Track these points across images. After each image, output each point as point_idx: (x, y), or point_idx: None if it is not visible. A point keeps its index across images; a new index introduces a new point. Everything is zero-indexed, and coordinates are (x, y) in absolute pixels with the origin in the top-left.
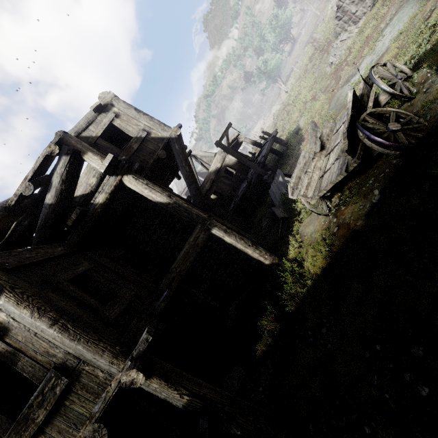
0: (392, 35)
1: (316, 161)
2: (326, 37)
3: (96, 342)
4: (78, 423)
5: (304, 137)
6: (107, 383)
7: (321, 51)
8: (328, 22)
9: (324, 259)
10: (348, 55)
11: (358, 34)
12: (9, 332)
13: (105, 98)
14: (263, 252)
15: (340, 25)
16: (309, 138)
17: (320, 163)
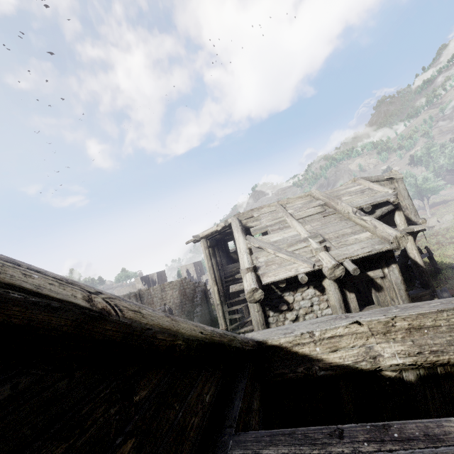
0: None
1: None
2: None
3: None
4: None
5: None
6: None
7: None
8: None
9: None
10: None
11: None
12: (384, 278)
13: (396, 176)
14: None
15: None
16: None
17: None
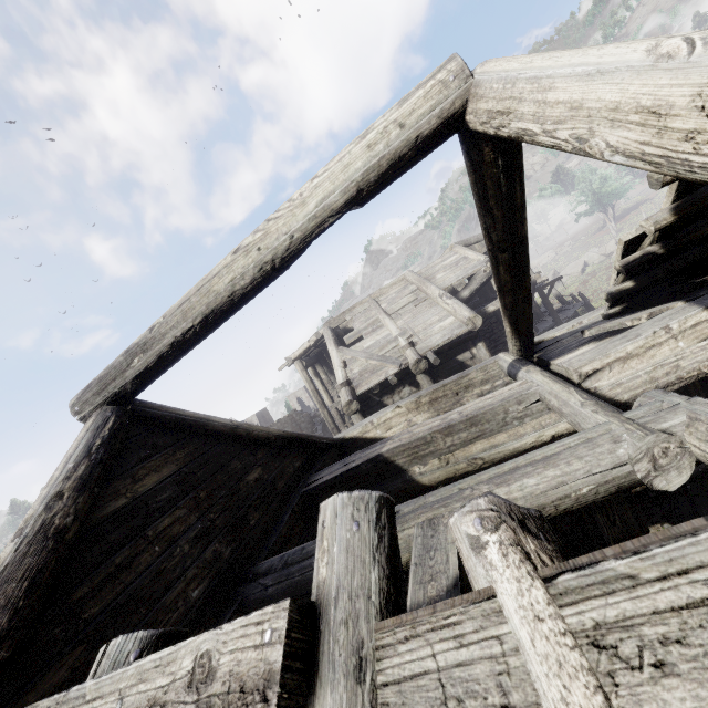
0: None
1: None
2: None
3: None
4: None
5: None
6: None
7: None
8: None
9: None
10: None
11: None
12: (474, 359)
13: None
14: None
15: None
16: None
17: None
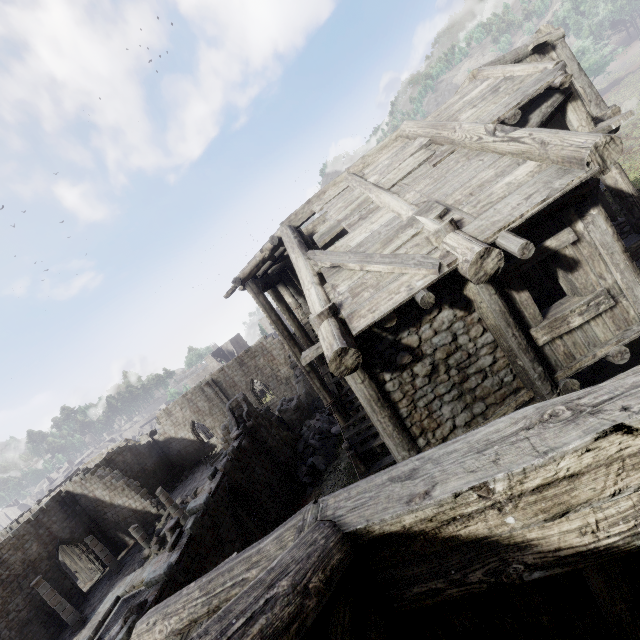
0: None
1: None
2: None
3: None
4: (591, 344)
5: None
6: (633, 322)
7: None
8: None
9: None
10: None
11: None
12: (578, 243)
13: (551, 35)
14: None
15: None
16: None
17: None
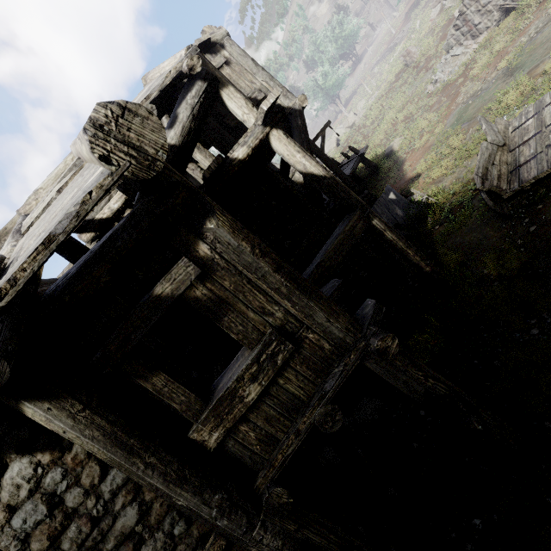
0: (548, 47)
1: (500, 155)
2: (421, 54)
3: (328, 301)
4: (292, 410)
5: (403, 159)
6: (334, 359)
7: (415, 68)
8: (425, 37)
9: (523, 259)
10: (466, 71)
11: (479, 50)
12: (211, 273)
13: (214, 34)
14: (425, 257)
15: (456, 37)
16: (487, 130)
17: (505, 158)
